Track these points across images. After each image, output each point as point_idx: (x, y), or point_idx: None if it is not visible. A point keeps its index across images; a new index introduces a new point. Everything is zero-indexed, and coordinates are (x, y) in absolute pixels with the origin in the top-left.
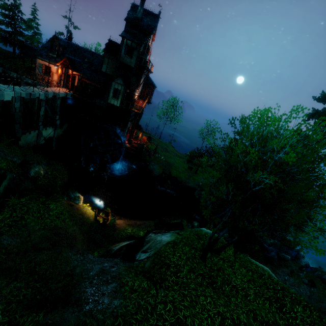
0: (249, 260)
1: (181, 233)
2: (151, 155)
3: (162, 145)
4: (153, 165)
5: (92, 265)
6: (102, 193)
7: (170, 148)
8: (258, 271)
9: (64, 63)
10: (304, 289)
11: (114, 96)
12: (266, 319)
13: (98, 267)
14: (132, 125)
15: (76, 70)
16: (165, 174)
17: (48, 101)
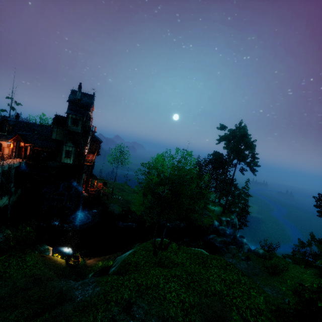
0: (190, 248)
1: (140, 245)
2: (109, 197)
3: (118, 186)
4: (112, 206)
5: (75, 283)
6: (68, 244)
7: (126, 188)
8: (194, 252)
9: (16, 139)
10: (243, 264)
11: (67, 156)
12: (193, 272)
13: (80, 282)
14: (86, 175)
15: (28, 142)
16: (125, 211)
17: (3, 173)
